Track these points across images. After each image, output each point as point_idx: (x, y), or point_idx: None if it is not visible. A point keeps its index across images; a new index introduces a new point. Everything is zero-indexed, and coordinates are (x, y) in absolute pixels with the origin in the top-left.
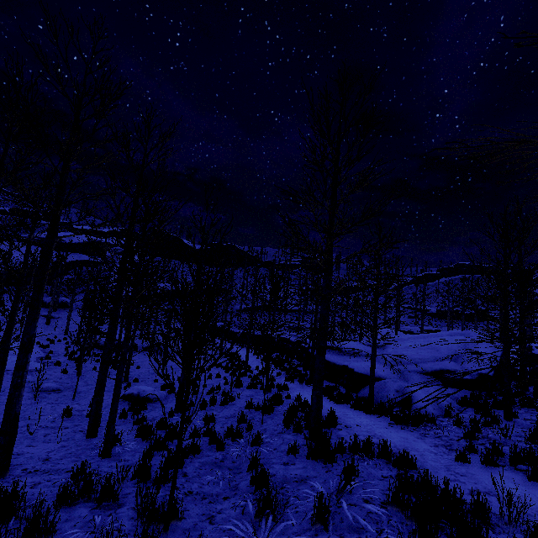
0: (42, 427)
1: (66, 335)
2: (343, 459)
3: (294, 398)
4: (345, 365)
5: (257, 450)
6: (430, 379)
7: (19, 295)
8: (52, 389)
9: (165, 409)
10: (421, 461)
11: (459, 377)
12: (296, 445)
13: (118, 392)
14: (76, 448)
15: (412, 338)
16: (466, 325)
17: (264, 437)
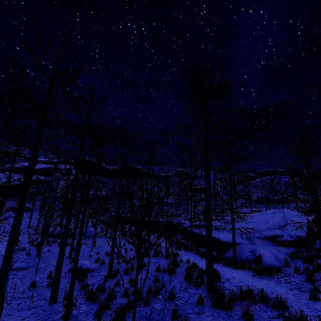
0: (15, 298)
1: (28, 229)
2: (236, 305)
3: (185, 262)
4: (213, 236)
5: (176, 304)
6: (268, 242)
7: (3, 203)
8: (20, 268)
9: (100, 276)
10: (288, 302)
11: (285, 239)
12: (201, 297)
13: (76, 268)
14: (43, 313)
15: (250, 216)
16: (275, 206)
17: (175, 292)
